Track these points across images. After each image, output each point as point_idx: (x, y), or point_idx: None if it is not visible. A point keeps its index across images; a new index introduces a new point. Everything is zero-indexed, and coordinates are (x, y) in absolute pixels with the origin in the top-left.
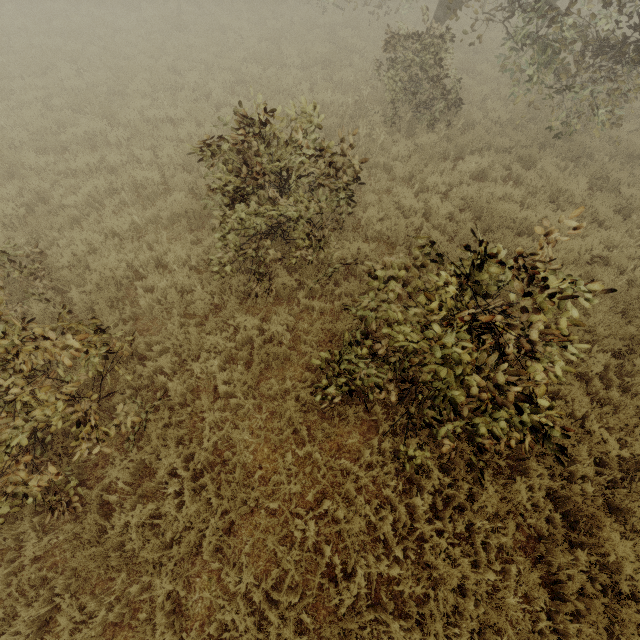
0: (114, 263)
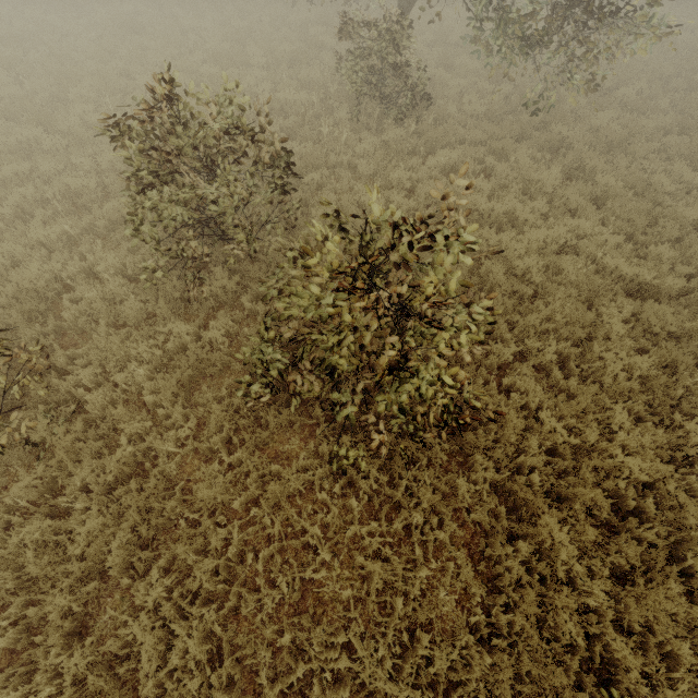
0: (33, 273)
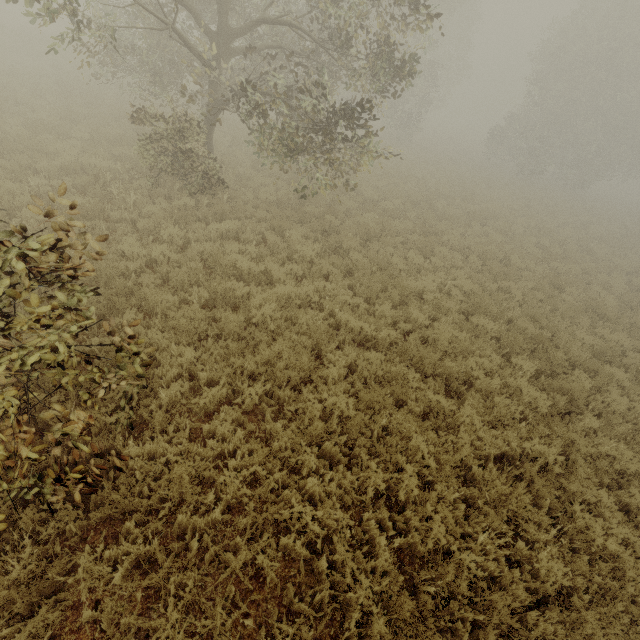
0: None
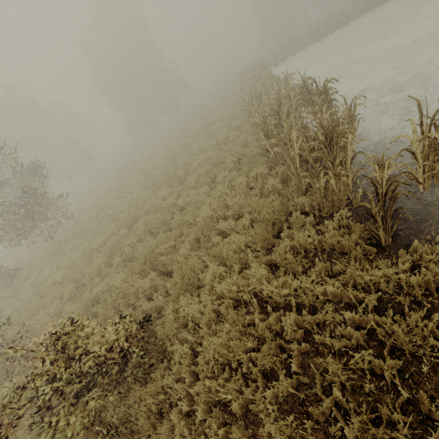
0: None
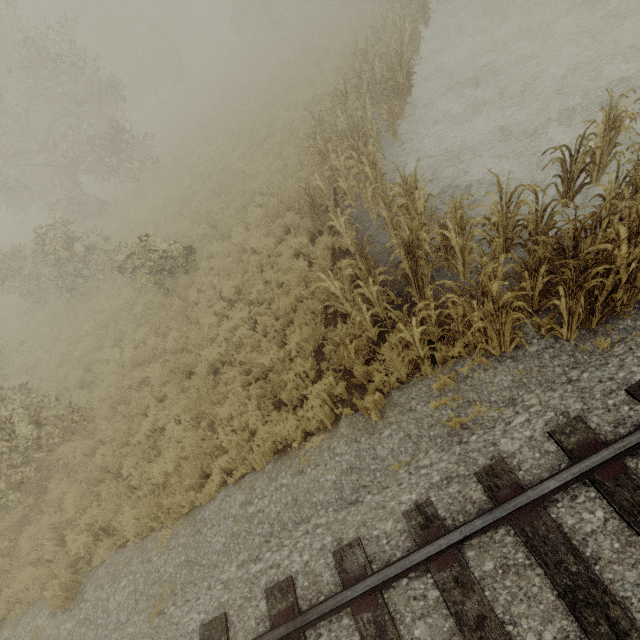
0: None
